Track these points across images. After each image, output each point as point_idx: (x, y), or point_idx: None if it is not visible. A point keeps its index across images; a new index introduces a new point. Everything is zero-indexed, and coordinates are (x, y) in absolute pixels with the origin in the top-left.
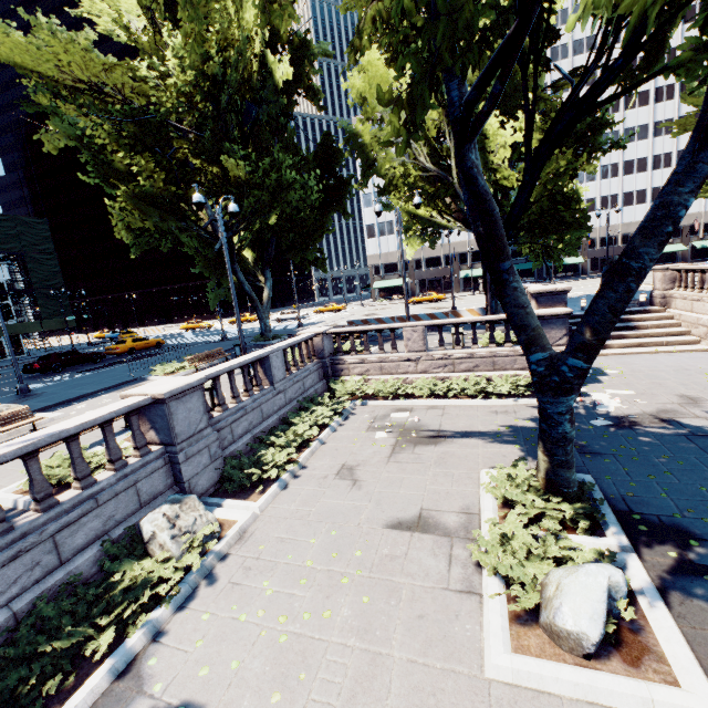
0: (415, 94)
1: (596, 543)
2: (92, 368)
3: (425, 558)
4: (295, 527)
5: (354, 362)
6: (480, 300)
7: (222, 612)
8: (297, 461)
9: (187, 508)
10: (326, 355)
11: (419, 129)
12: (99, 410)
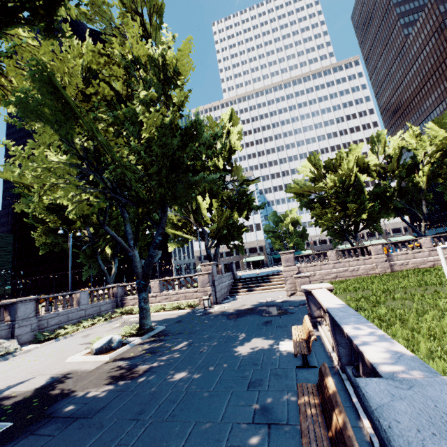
0: (84, 217)
1: (135, 338)
2: None
3: (82, 348)
4: (49, 348)
5: (130, 299)
6: (242, 273)
7: (3, 364)
8: (70, 333)
9: (10, 342)
10: (119, 296)
11: (88, 223)
12: None
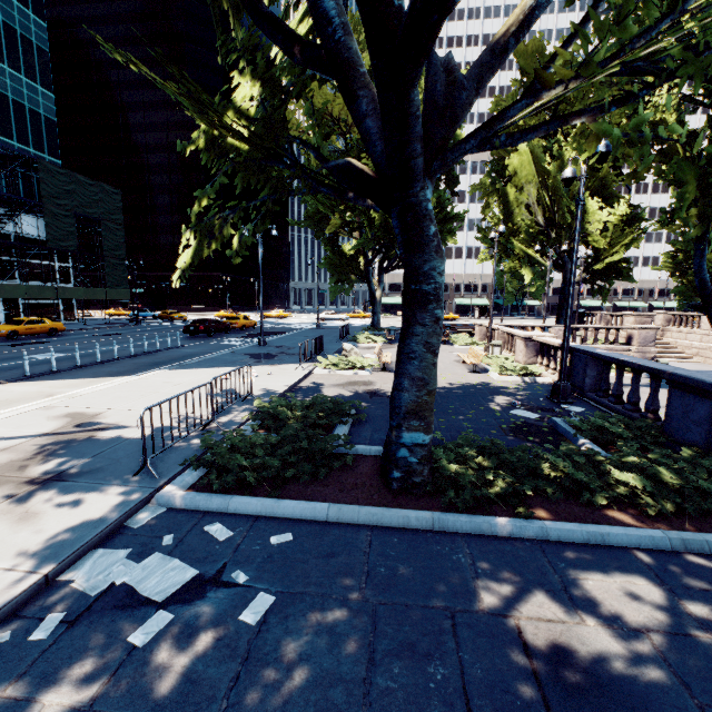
0: None
1: None
2: (245, 336)
3: None
4: None
5: None
6: None
7: None
8: None
9: None
10: None
11: None
12: (546, 339)
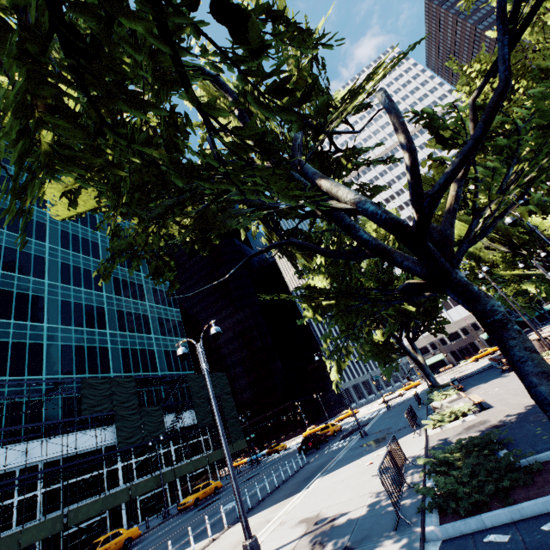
0: None
1: None
2: (342, 438)
3: None
4: None
5: None
6: None
7: None
8: None
9: None
10: None
11: None
12: None
